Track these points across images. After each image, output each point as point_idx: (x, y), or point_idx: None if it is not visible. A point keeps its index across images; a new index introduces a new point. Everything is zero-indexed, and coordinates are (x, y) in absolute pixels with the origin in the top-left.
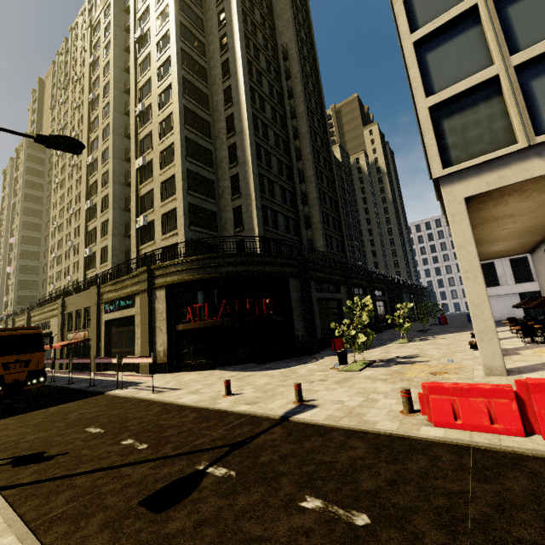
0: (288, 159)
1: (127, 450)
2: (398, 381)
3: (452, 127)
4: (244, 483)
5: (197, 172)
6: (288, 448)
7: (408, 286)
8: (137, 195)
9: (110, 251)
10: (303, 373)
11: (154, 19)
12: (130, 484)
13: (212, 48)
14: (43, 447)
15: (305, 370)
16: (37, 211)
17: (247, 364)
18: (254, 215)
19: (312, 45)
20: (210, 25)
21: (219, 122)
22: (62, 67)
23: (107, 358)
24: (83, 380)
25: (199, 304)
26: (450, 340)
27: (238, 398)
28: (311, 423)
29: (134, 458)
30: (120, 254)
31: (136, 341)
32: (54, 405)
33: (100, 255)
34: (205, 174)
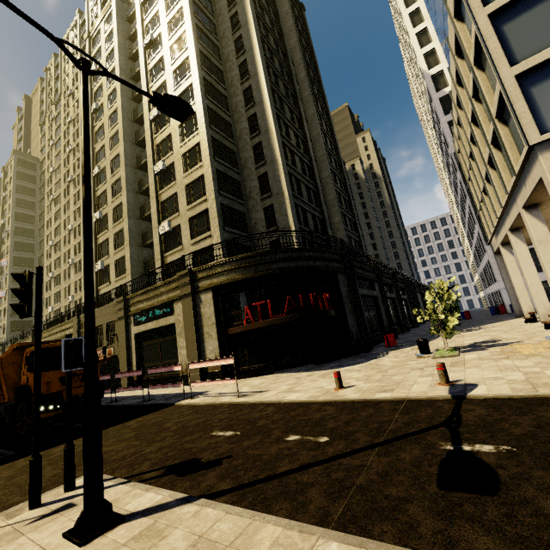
0: (308, 159)
1: (308, 444)
2: (526, 357)
3: (543, 93)
4: (546, 454)
5: (225, 172)
6: (525, 419)
7: (419, 286)
8: (157, 201)
9: (128, 262)
10: (392, 364)
11: (165, 23)
12: (384, 472)
13: (226, 52)
14: (185, 455)
15: (389, 362)
16: (28, 231)
17: (306, 366)
18: (288, 212)
19: (311, 53)
20: (223, 30)
21: (240, 123)
22: (51, 83)
23: (166, 366)
24: (124, 397)
25: (260, 302)
26: (504, 327)
27: (358, 389)
28: (501, 397)
29: (336, 450)
30: (138, 264)
31: (179, 351)
32: (128, 420)
33: (114, 268)
34: (232, 174)
